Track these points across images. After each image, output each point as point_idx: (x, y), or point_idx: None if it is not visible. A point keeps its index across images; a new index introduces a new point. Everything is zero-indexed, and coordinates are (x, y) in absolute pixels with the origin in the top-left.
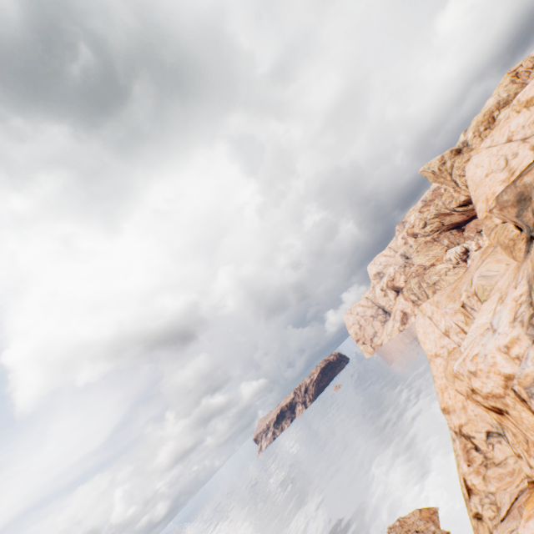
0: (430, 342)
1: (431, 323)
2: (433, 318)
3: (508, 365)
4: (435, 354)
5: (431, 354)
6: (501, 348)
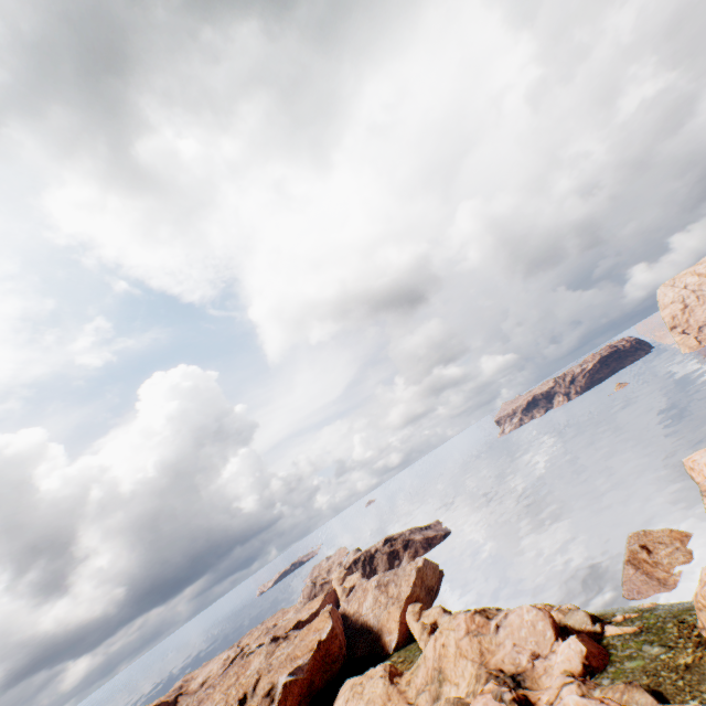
0: None
1: None
2: None
3: None
4: None
5: None
6: (705, 464)
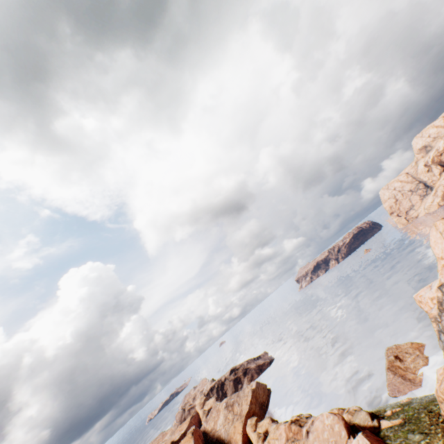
0: (438, 249)
1: (441, 237)
2: (443, 234)
3: (432, 305)
4: (441, 257)
5: (438, 256)
6: (429, 298)
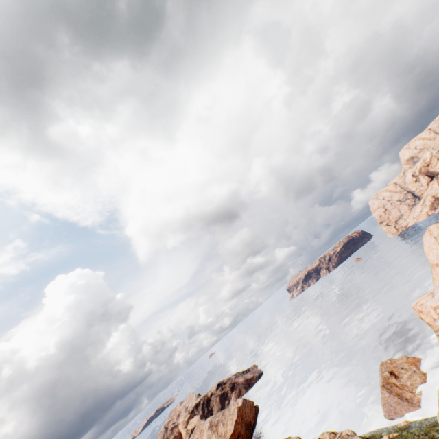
0: (432, 255)
1: (435, 242)
2: (437, 239)
3: (435, 315)
4: (436, 264)
5: (433, 263)
6: (432, 307)
